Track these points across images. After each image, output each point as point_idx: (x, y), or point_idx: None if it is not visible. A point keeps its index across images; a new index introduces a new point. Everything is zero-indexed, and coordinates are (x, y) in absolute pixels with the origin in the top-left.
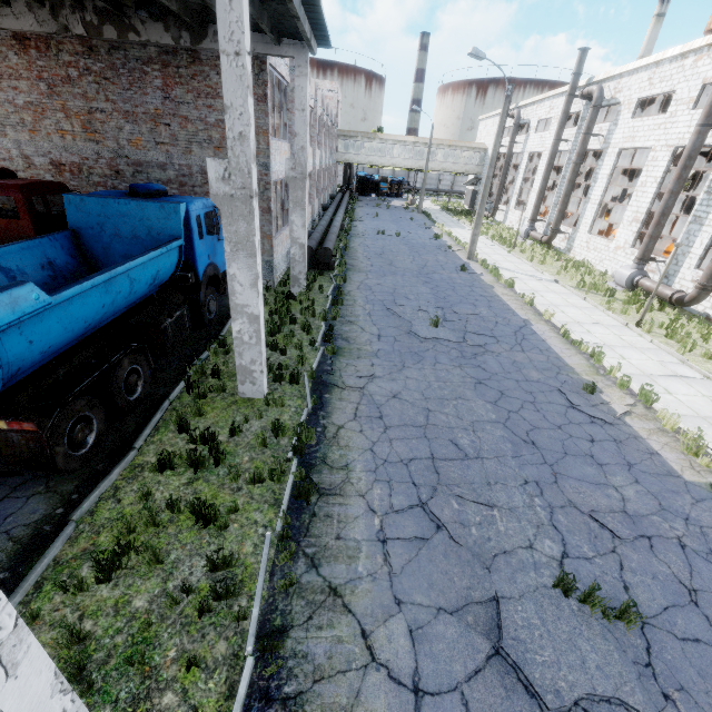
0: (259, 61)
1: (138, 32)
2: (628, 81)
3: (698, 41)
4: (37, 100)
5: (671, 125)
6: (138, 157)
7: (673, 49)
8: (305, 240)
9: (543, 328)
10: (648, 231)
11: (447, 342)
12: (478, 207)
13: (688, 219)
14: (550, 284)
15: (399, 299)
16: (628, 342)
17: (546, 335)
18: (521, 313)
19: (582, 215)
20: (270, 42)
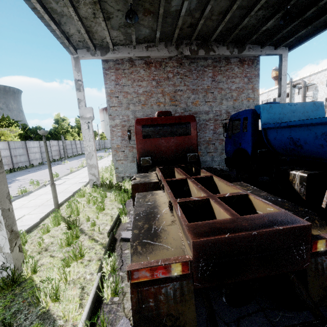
0: (256, 60)
1: (214, 51)
2: (315, 76)
3: None
4: (149, 90)
5: None
6: (195, 110)
7: None
8: None
9: None
10: None
11: None
12: None
13: None
14: None
15: None
16: None
17: None
18: None
19: None
20: (272, 49)
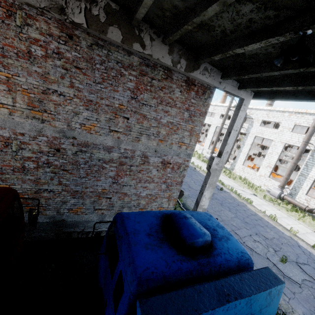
0: (210, 91)
1: (143, 45)
2: (255, 112)
3: (290, 109)
4: None
5: (281, 134)
6: (86, 139)
7: (278, 108)
8: (206, 206)
9: (305, 245)
10: (285, 176)
11: (306, 281)
12: None
13: (298, 173)
14: (255, 197)
15: (234, 229)
16: None
17: (314, 252)
18: (281, 229)
19: (238, 156)
20: (235, 86)
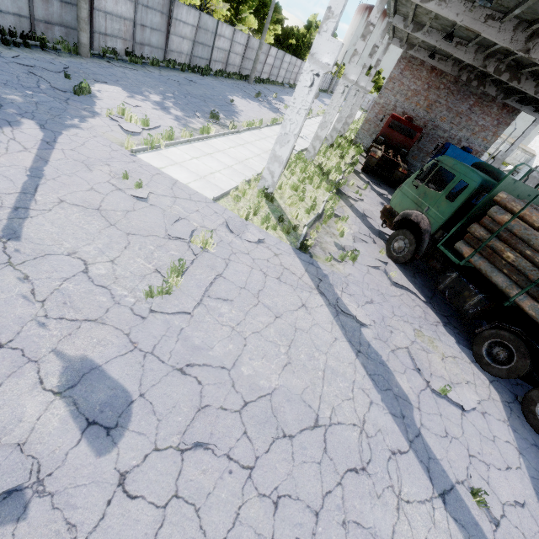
0: (517, 111)
1: (485, 87)
2: None
3: None
4: (419, 90)
5: None
6: (438, 124)
7: None
8: None
9: None
10: None
11: None
12: None
13: None
14: None
15: None
16: None
17: None
18: None
19: None
20: (532, 110)
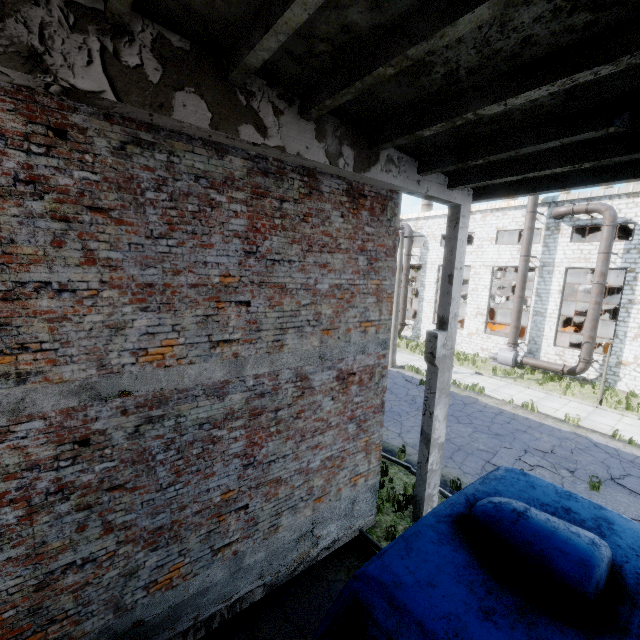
0: (393, 203)
1: (262, 127)
2: (425, 223)
3: (482, 206)
4: None
5: (482, 253)
6: (158, 384)
7: None
8: (443, 437)
9: (601, 438)
10: (513, 324)
11: None
12: (394, 320)
13: (530, 313)
14: (481, 377)
15: (487, 457)
16: (637, 426)
17: (620, 447)
18: (554, 424)
19: (420, 310)
20: (443, 184)
